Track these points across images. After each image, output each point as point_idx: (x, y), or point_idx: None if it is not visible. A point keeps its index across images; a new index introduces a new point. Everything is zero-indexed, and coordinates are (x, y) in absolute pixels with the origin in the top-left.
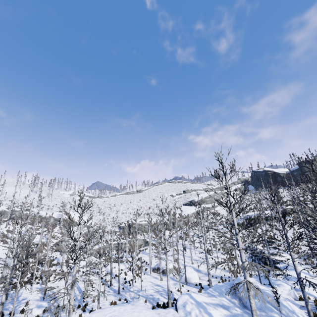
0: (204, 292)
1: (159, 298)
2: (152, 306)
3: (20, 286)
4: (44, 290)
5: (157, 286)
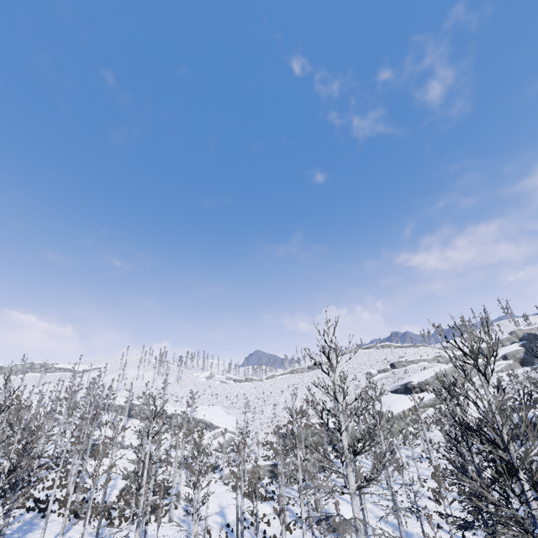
0: None
1: None
2: None
3: (118, 523)
4: (141, 535)
5: None
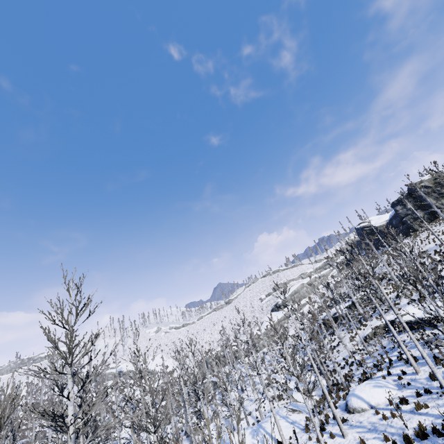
0: None
1: None
2: None
3: None
4: None
5: None
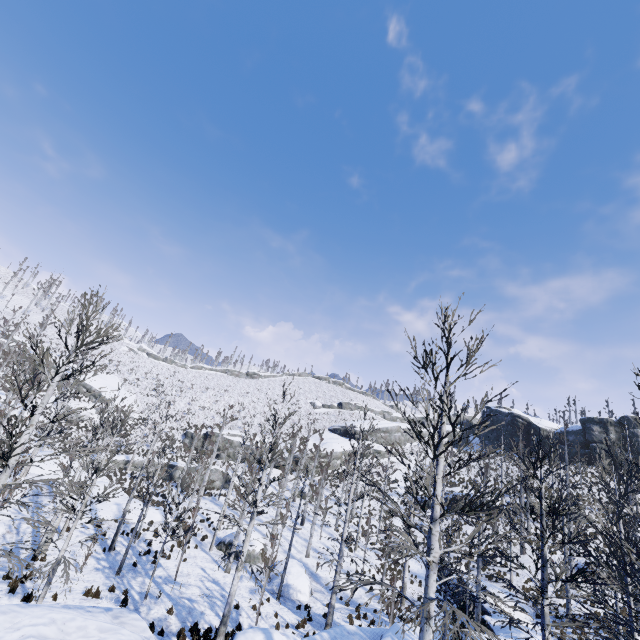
0: (306, 639)
1: (204, 613)
2: (180, 628)
3: None
4: None
5: (213, 583)
